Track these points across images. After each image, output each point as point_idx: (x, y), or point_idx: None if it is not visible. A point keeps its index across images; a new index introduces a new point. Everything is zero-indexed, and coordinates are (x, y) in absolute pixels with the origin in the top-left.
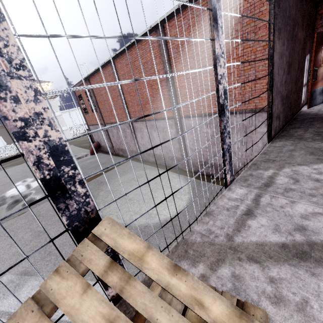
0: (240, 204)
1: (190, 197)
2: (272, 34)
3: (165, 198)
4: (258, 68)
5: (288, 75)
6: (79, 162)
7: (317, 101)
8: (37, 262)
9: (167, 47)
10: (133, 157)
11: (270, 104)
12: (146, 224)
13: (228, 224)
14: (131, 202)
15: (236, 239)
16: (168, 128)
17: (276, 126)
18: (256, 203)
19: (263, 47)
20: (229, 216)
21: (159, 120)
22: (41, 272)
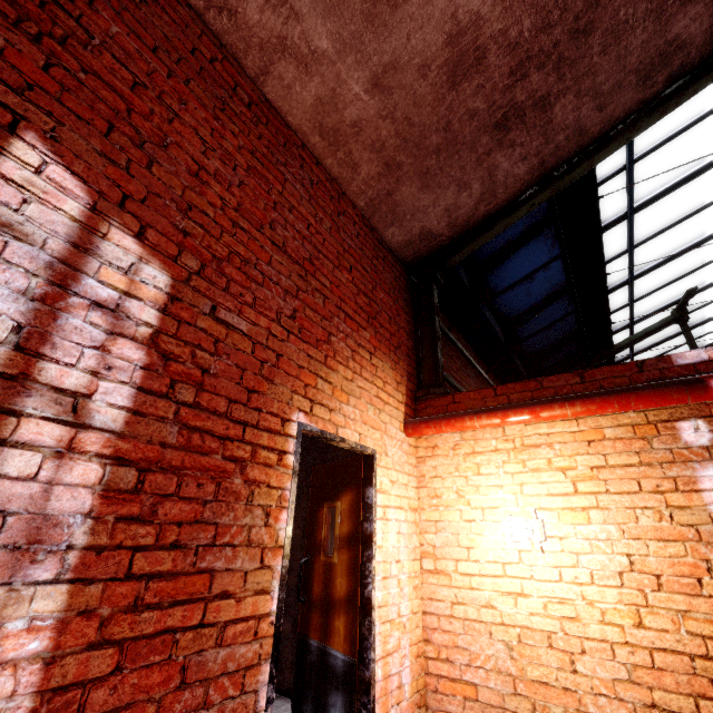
0: None
1: None
2: None
3: None
4: None
5: None
6: None
7: (316, 707)
8: None
9: None
10: None
11: None
12: None
13: None
14: None
15: None
16: None
17: None
18: None
19: None
20: None
21: None
22: None
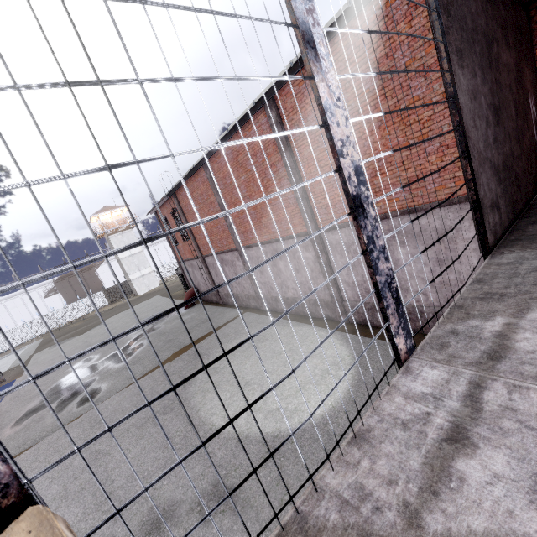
0: (434, 410)
1: (355, 373)
2: (446, 60)
3: (230, 420)
4: (440, 130)
5: (498, 128)
6: (167, 322)
7: None
8: (88, 515)
9: (283, 127)
10: (123, 335)
11: (471, 184)
12: (275, 432)
13: (407, 471)
14: (248, 389)
15: (429, 522)
16: (216, 258)
17: (495, 223)
18: (473, 405)
19: (442, 95)
20: (408, 444)
21: (285, 240)
22: (91, 536)
